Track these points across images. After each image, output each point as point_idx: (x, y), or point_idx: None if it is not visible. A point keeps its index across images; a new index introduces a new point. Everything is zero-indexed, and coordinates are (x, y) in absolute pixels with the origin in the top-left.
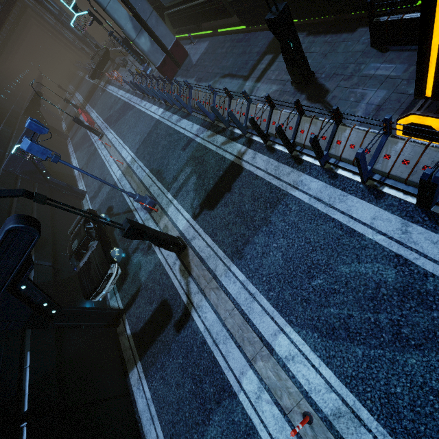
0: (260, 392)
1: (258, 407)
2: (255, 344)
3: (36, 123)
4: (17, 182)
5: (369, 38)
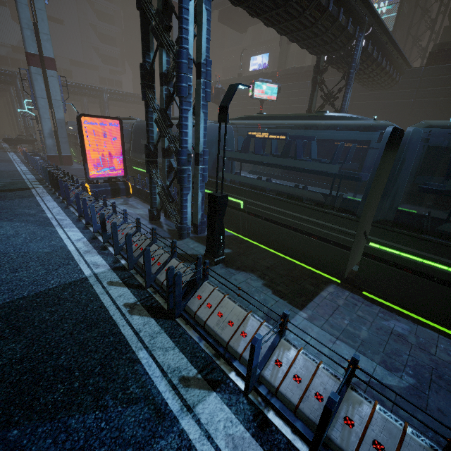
0: None
1: None
2: None
3: None
4: None
5: None
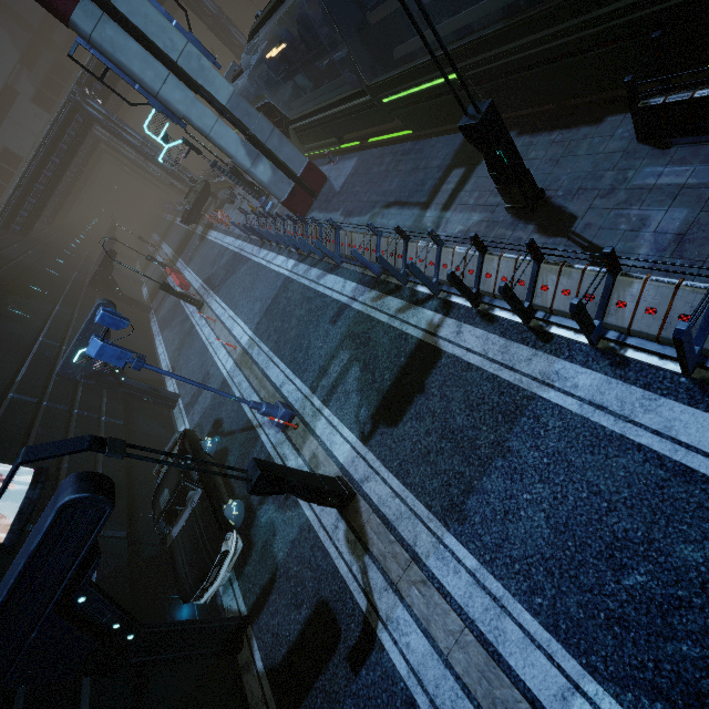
0: None
1: None
2: None
3: (111, 314)
4: (77, 391)
5: (630, 130)
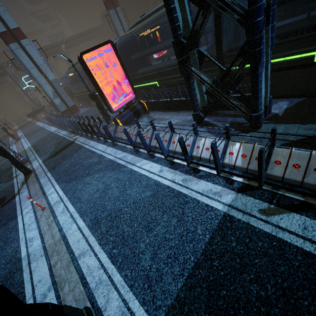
0: (30, 210)
1: (25, 216)
2: (39, 195)
3: None
4: None
5: None
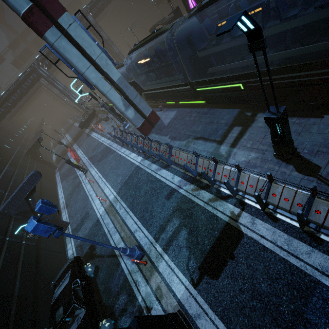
0: None
1: None
2: None
3: (47, 204)
4: (10, 223)
5: None
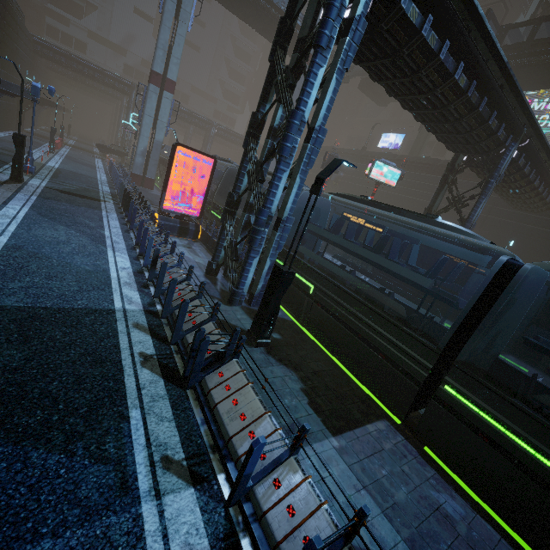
0: None
1: None
2: None
3: (54, 91)
4: None
5: None
